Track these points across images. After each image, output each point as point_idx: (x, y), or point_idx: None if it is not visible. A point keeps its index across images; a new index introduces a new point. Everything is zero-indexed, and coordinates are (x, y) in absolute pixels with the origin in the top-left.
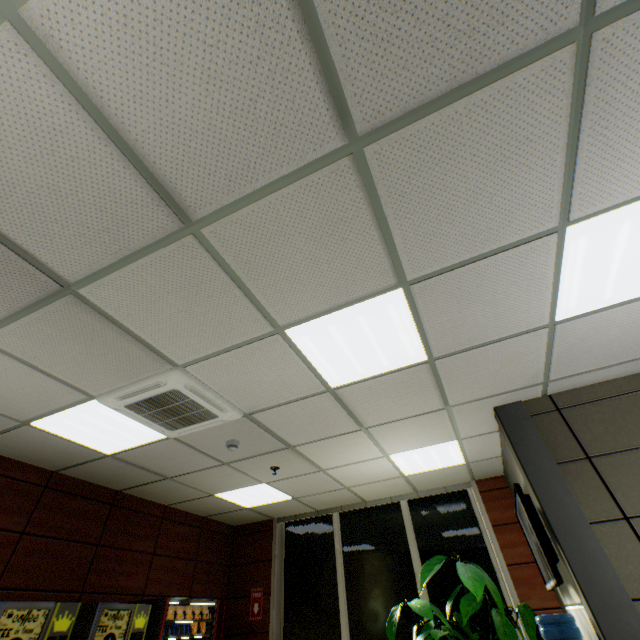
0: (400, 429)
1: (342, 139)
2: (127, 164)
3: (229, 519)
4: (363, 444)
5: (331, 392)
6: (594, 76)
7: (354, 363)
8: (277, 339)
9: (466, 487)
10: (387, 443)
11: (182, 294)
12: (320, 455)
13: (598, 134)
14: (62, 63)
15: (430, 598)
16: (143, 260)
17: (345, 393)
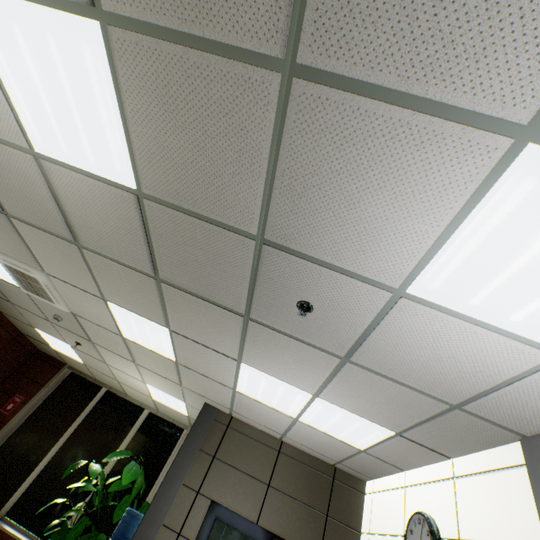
0: (155, 377)
1: (153, 274)
2: (60, 212)
3: (38, 344)
4: (134, 369)
5: (124, 337)
6: (250, 330)
7: (138, 336)
8: (103, 301)
9: (184, 428)
10: (147, 378)
11: (62, 255)
12: (108, 356)
13: (253, 345)
14: (49, 177)
15: (112, 469)
16: (50, 234)
17: (130, 343)
